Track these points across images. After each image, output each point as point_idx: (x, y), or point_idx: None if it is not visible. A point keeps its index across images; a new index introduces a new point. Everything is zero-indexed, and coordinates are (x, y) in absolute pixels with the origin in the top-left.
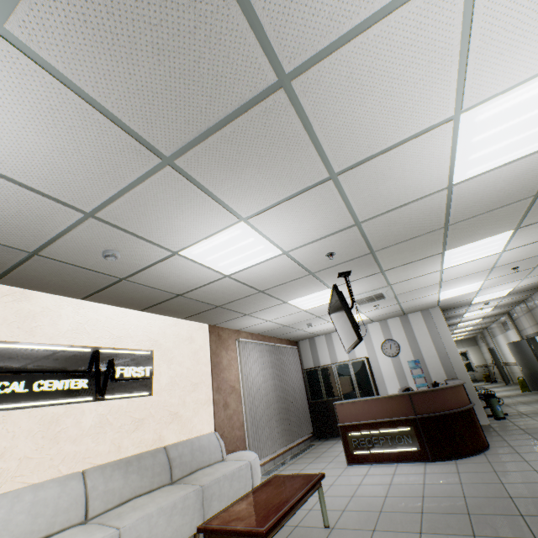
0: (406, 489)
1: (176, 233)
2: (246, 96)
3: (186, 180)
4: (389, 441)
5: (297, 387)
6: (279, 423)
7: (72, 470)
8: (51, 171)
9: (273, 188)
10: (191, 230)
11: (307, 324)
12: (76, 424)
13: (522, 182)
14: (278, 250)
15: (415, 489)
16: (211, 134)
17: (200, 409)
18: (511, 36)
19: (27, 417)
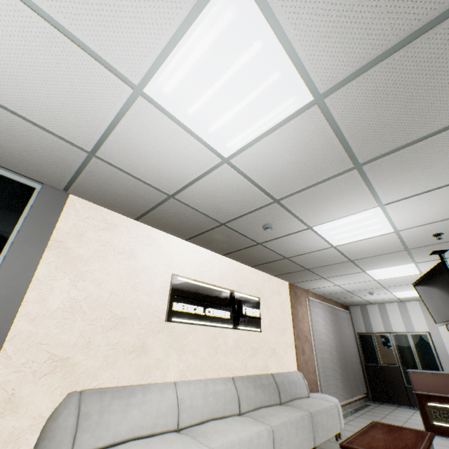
0: None
1: (322, 214)
2: None
3: (360, 178)
4: None
5: (351, 347)
6: (340, 376)
7: (224, 375)
8: (277, 175)
9: (425, 182)
10: (334, 212)
11: (368, 292)
12: (224, 342)
13: None
14: (392, 228)
15: None
16: (403, 147)
17: (287, 350)
18: None
19: (203, 331)
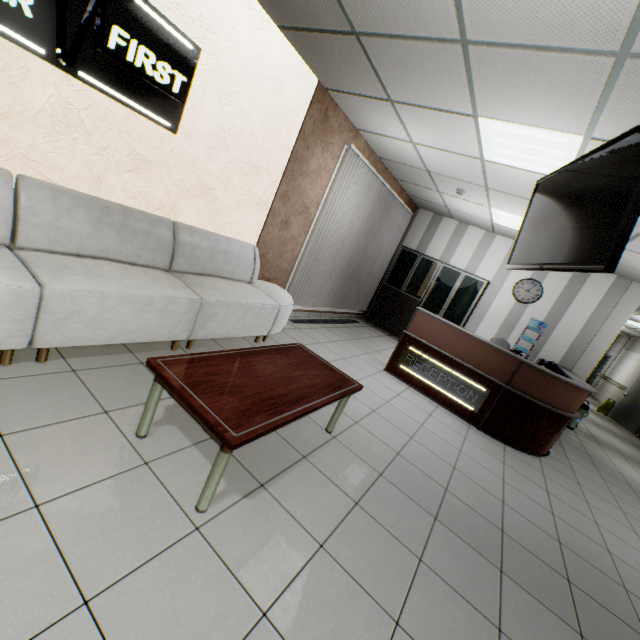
0: (437, 445)
1: None
2: None
3: None
4: (449, 384)
5: (380, 259)
6: (337, 283)
7: (0, 163)
8: None
9: None
10: None
11: (458, 189)
12: (7, 84)
13: None
14: None
15: (448, 452)
16: None
17: (247, 207)
18: None
19: None
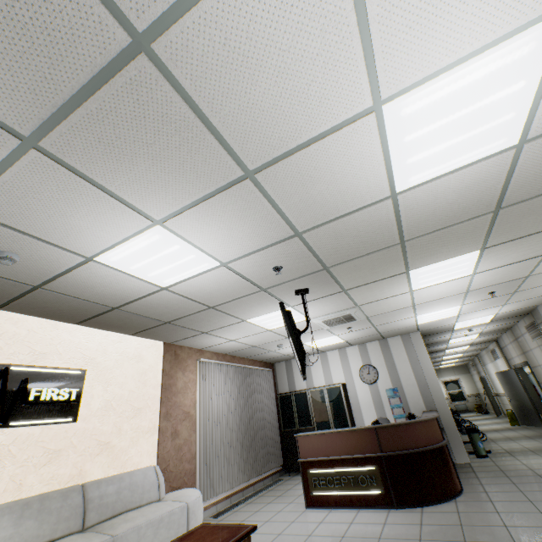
0: None
1: (80, 234)
2: (99, 60)
3: (64, 169)
4: (352, 482)
5: (267, 413)
6: (241, 454)
7: None
8: None
9: (180, 186)
10: (97, 232)
11: (277, 345)
12: None
13: (476, 195)
14: (214, 260)
15: None
16: (74, 111)
17: (140, 439)
18: (417, 4)
19: None
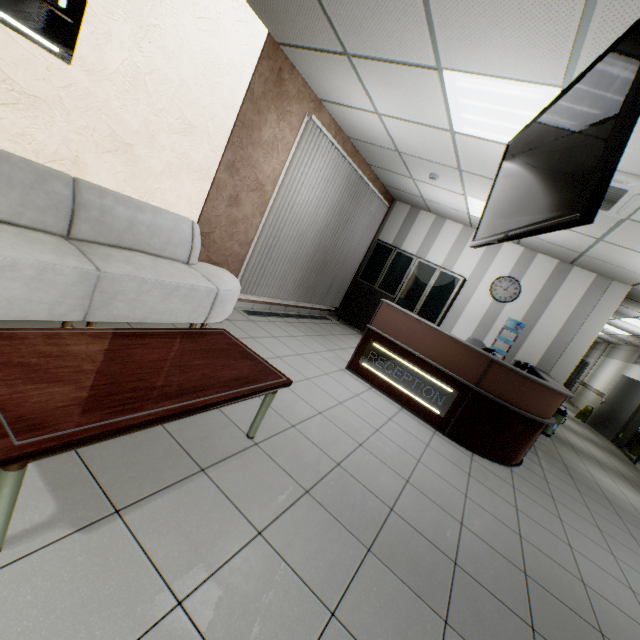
0: (392, 453)
1: None
2: None
3: None
4: (414, 385)
5: (353, 252)
6: (302, 274)
7: None
8: None
9: None
10: None
11: (431, 173)
12: None
13: None
14: None
15: (403, 462)
16: None
17: (183, 174)
18: None
19: None
